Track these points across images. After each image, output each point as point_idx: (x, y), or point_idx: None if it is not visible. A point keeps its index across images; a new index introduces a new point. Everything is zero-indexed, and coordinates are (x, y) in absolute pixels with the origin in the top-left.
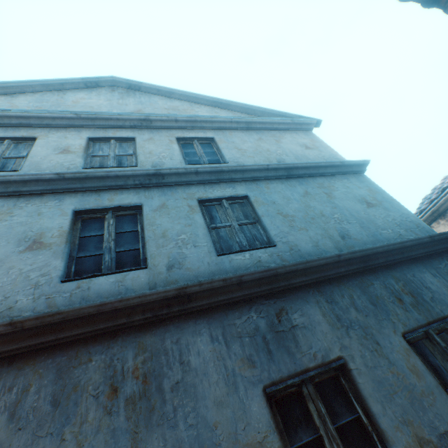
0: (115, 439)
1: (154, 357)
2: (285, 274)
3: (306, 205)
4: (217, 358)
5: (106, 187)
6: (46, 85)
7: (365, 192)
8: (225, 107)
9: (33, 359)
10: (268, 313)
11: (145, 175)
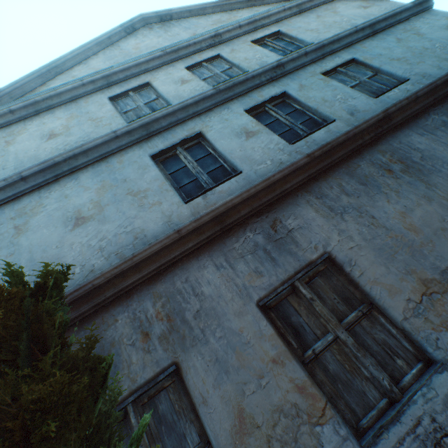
0: (413, 185)
1: (394, 153)
2: (439, 86)
3: (407, 47)
4: (432, 141)
5: (248, 90)
6: (98, 43)
7: (445, 21)
8: (260, 3)
9: (326, 175)
10: (443, 113)
11: (271, 69)
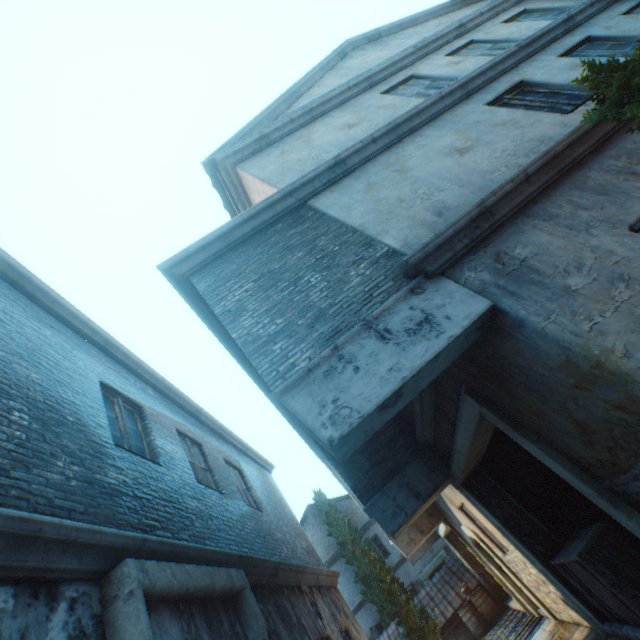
0: None
1: None
2: None
3: None
4: None
5: (545, 45)
6: (320, 69)
7: None
8: (477, 0)
9: None
10: None
11: (562, 23)
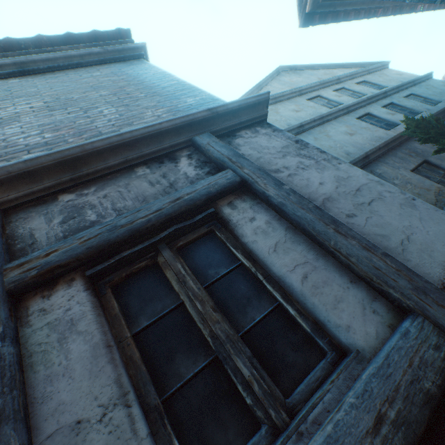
0: None
1: None
2: None
3: (432, 91)
4: None
5: (376, 101)
6: (270, 77)
7: (441, 84)
8: (341, 67)
9: None
10: None
11: (382, 94)
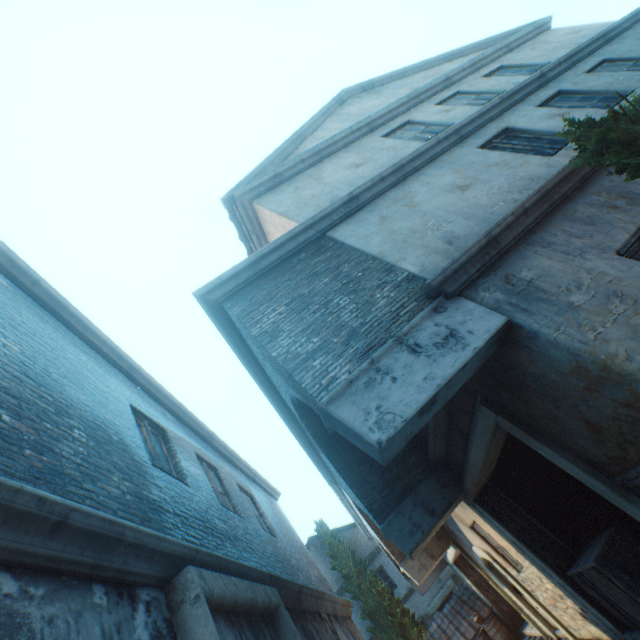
0: None
1: None
2: None
3: None
4: None
5: (524, 97)
6: (322, 115)
7: None
8: (457, 57)
9: None
10: None
11: (536, 79)
